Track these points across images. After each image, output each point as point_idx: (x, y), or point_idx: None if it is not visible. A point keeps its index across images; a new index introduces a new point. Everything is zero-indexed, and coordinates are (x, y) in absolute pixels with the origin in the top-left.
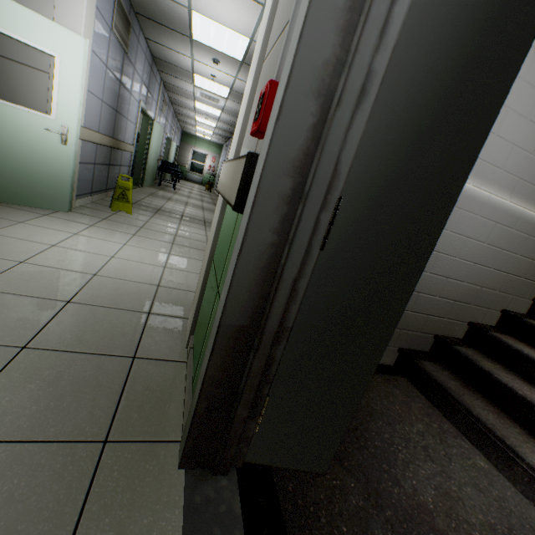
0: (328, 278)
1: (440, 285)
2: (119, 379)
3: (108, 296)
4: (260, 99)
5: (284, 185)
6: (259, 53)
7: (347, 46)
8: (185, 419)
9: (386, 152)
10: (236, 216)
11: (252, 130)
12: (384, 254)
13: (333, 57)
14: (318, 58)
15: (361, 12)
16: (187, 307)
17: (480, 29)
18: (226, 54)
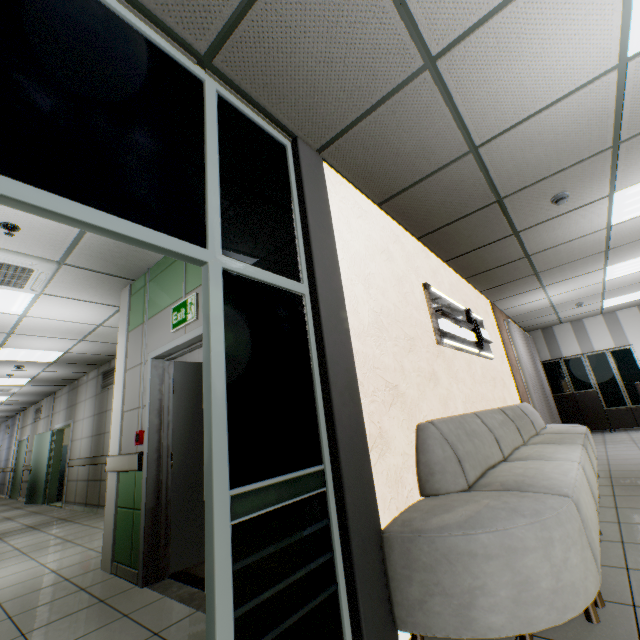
0: (177, 477)
1: None
2: (86, 594)
3: (24, 590)
4: (137, 434)
5: (155, 456)
6: (121, 409)
7: (161, 419)
8: (135, 576)
9: (181, 435)
10: (134, 475)
11: (137, 444)
12: (192, 461)
13: (159, 422)
14: (155, 425)
15: (162, 411)
16: (91, 566)
17: (192, 402)
18: (35, 361)
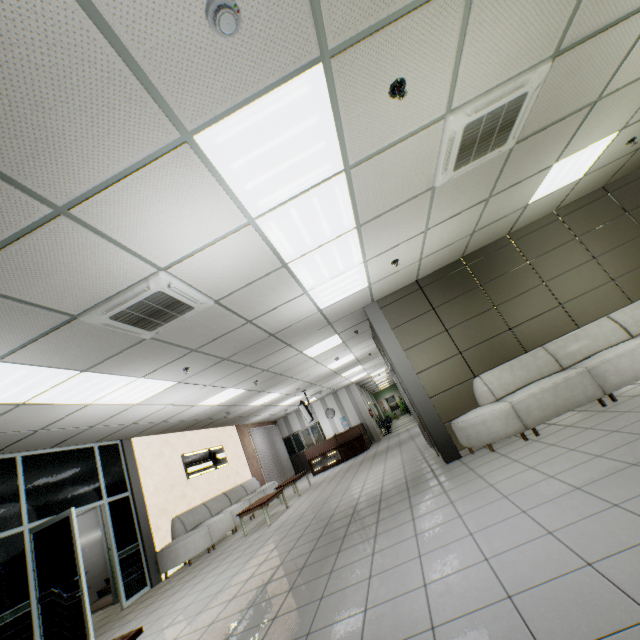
0: None
1: (97, 566)
2: None
3: None
4: None
5: None
6: None
7: None
8: None
9: None
10: None
11: None
12: None
13: None
14: None
15: None
16: None
17: None
18: None
